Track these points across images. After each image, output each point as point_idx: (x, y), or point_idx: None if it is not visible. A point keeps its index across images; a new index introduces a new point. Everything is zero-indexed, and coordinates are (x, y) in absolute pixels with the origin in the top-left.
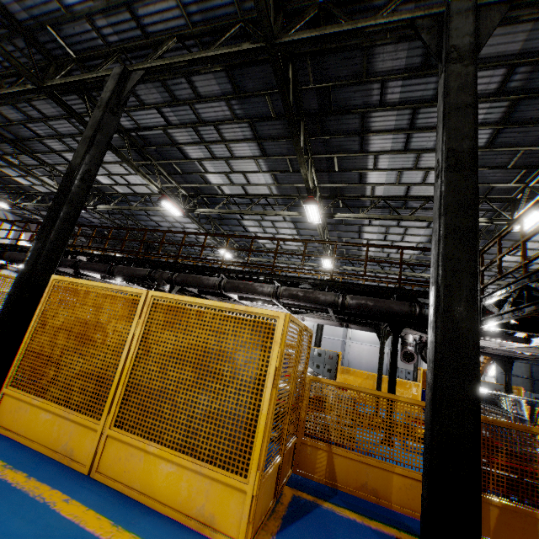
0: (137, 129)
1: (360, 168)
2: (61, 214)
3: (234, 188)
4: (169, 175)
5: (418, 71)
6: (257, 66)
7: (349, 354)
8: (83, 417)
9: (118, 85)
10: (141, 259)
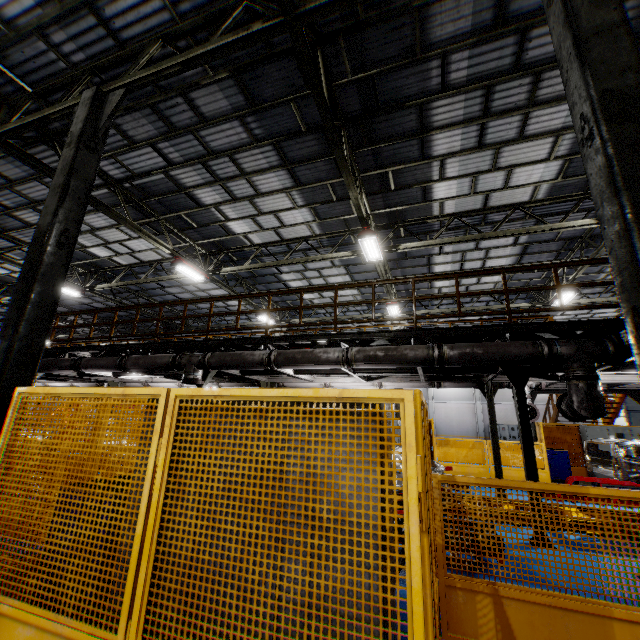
0: (131, 177)
1: (423, 180)
2: (32, 296)
3: (265, 234)
4: (181, 232)
5: (490, 32)
6: (274, 62)
7: (435, 417)
8: (87, 627)
9: (91, 112)
10: (160, 343)
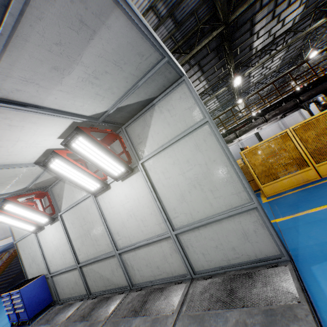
0: None
1: (250, 44)
2: None
3: None
4: None
5: None
6: (203, 37)
7: (263, 138)
8: (301, 170)
9: None
10: None
